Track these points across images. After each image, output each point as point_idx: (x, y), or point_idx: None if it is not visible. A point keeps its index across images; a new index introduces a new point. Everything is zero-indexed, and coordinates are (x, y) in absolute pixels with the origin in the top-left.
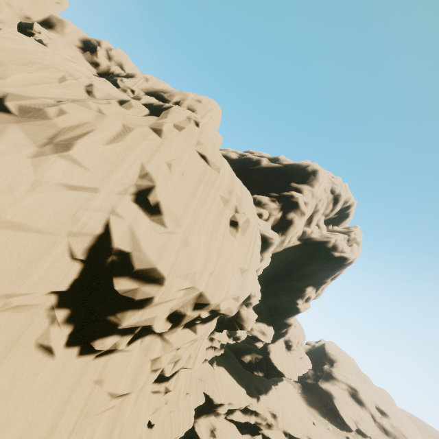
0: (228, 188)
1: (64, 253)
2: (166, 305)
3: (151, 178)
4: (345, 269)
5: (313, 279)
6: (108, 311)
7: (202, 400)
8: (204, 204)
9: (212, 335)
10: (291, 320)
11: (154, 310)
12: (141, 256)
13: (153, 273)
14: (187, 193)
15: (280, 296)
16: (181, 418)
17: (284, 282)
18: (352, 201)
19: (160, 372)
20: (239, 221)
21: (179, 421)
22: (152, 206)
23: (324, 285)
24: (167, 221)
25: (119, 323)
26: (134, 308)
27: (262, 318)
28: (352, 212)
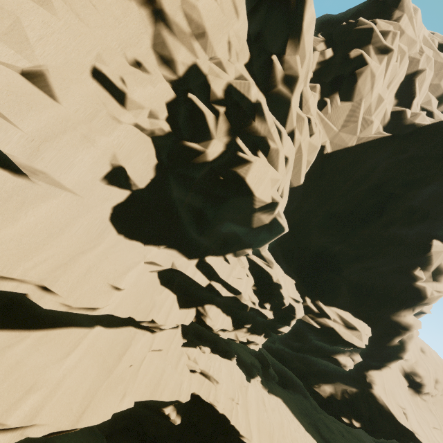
0: None
1: None
2: None
3: None
4: None
5: (439, 224)
6: None
7: (170, 393)
8: None
9: (204, 258)
10: (408, 318)
11: None
12: None
13: None
14: None
15: (371, 261)
16: (47, 381)
17: (373, 228)
18: None
19: None
20: None
21: (31, 382)
22: None
23: None
24: None
25: None
26: None
27: (341, 305)
28: None
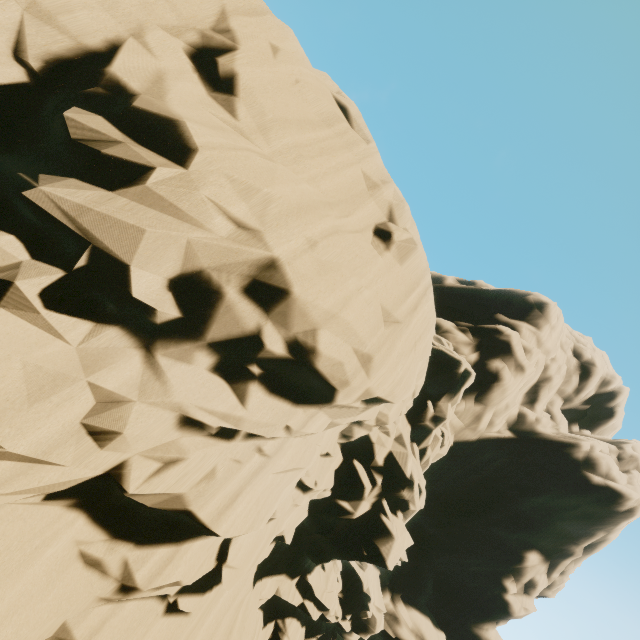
0: (381, 174)
1: (0, 32)
2: (174, 226)
3: (233, 38)
4: (616, 533)
5: (541, 534)
6: (25, 169)
7: None
8: (328, 154)
9: (307, 575)
10: (490, 633)
11: (138, 215)
12: (157, 102)
13: (166, 131)
14: (298, 111)
15: (465, 557)
16: None
17: (476, 523)
18: (618, 384)
19: (111, 468)
20: (394, 232)
21: None
22: (221, 79)
23: (568, 559)
24: (240, 110)
25: (29, 184)
26: (88, 179)
27: (422, 603)
28: (620, 408)
